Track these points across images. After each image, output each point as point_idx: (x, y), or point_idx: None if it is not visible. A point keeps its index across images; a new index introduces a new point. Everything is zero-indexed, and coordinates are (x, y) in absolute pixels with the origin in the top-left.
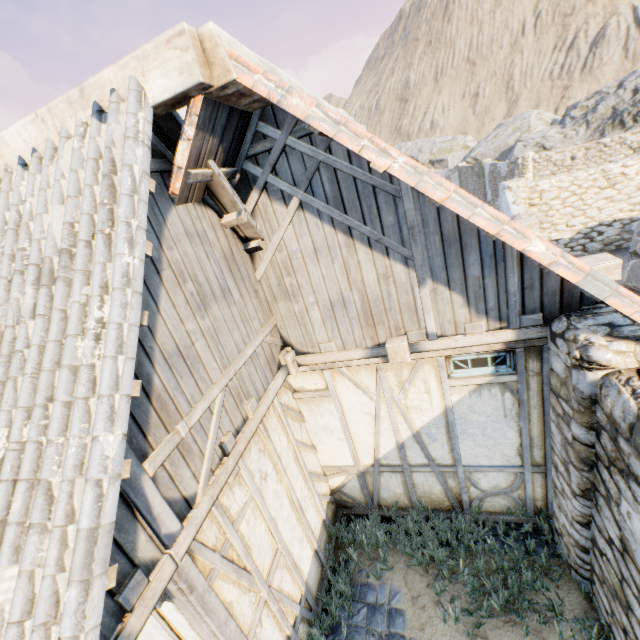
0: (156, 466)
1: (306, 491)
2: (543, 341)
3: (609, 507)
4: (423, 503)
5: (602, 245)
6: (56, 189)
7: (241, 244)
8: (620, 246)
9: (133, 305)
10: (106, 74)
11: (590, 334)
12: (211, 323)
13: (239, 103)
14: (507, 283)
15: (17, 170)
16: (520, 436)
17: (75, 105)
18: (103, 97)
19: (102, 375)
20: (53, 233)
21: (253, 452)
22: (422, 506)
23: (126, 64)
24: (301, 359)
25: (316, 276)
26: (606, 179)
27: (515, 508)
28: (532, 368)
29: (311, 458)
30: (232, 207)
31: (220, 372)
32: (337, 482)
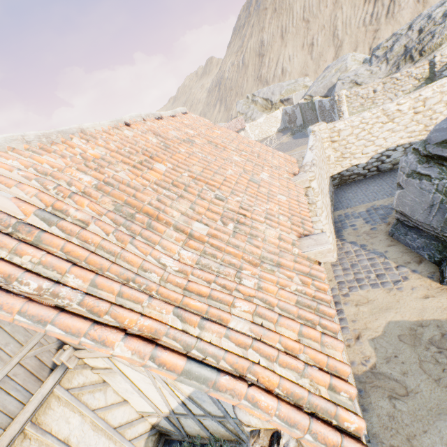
0: None
1: (112, 446)
2: None
3: None
4: (217, 436)
5: (391, 165)
6: None
7: None
8: None
9: None
10: None
11: None
12: None
13: None
14: None
15: None
16: None
17: None
18: None
19: None
20: None
21: None
22: (217, 438)
23: None
24: (78, 354)
25: None
26: (386, 116)
27: None
28: None
29: (121, 412)
30: None
31: None
32: (153, 420)
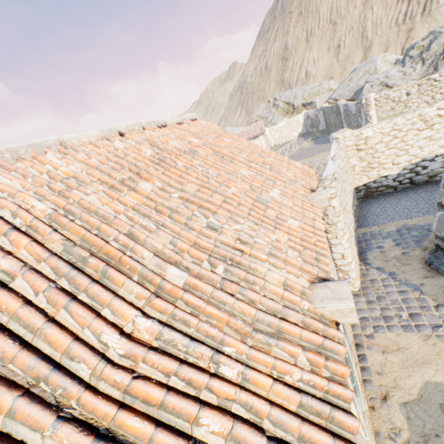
0: None
1: None
2: None
3: None
4: None
5: (427, 177)
6: None
7: None
8: None
9: None
10: None
11: None
12: None
13: None
14: None
15: None
16: None
17: None
18: None
19: None
20: None
21: None
22: None
23: None
24: None
25: None
26: (424, 121)
27: None
28: None
29: None
30: None
31: None
32: None
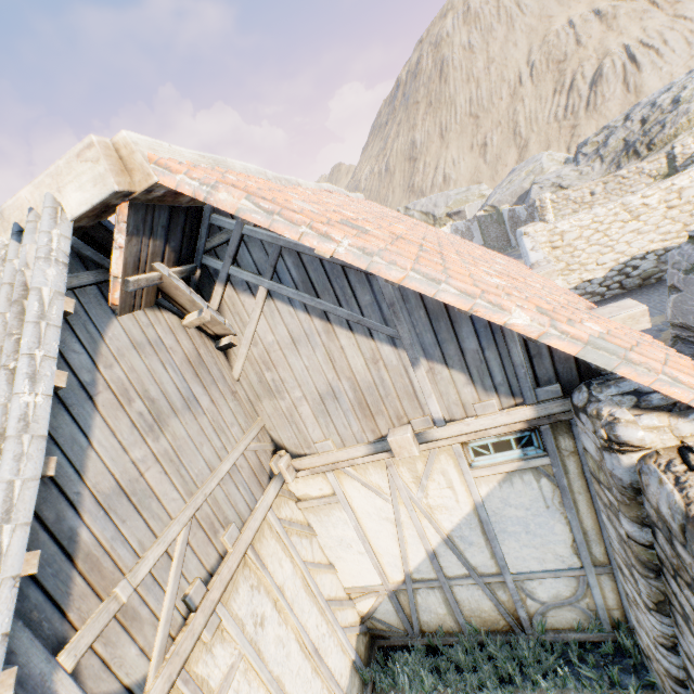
0: (79, 654)
1: (324, 627)
2: (569, 414)
3: (690, 630)
4: (473, 624)
5: (640, 280)
6: None
7: (211, 342)
8: (660, 278)
9: (31, 454)
10: (23, 194)
11: (614, 407)
12: (169, 443)
13: (179, 201)
14: (510, 354)
15: None
16: (571, 530)
17: None
18: (23, 217)
19: None
20: None
21: (242, 592)
22: (473, 628)
23: (41, 182)
24: (297, 463)
25: (299, 368)
26: (628, 212)
27: (587, 622)
28: (565, 446)
29: (329, 580)
30: (192, 306)
31: (183, 502)
32: (366, 606)
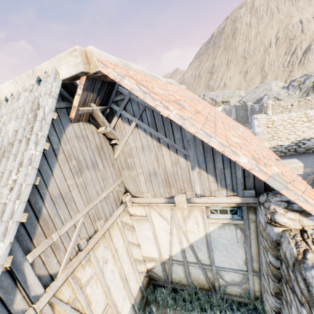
0: (34, 257)
1: (131, 270)
2: (256, 204)
3: (287, 307)
4: (194, 284)
5: (305, 150)
6: (15, 113)
7: (108, 141)
8: None
9: (31, 174)
10: (44, 65)
11: (276, 206)
12: (83, 180)
13: (106, 79)
14: (236, 173)
15: (3, 102)
16: (246, 254)
17: (30, 77)
18: (42, 74)
19: (6, 210)
20: (9, 134)
21: (101, 247)
22: (194, 285)
23: (52, 61)
24: (134, 199)
25: (142, 159)
26: (306, 117)
27: (244, 294)
28: (251, 218)
29: (137, 251)
30: (103, 124)
31: (84, 206)
32: (150, 265)
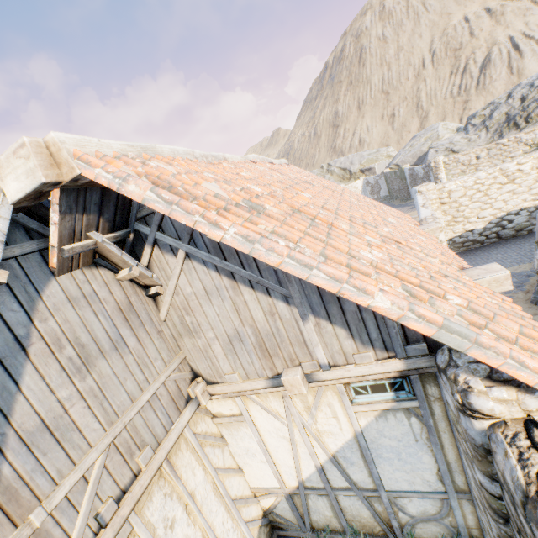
0: None
1: (230, 523)
2: (435, 368)
3: None
4: (354, 527)
5: (514, 231)
6: None
7: (142, 291)
8: (531, 230)
9: None
10: None
11: (469, 375)
12: (95, 381)
13: None
14: (384, 316)
15: None
16: (436, 461)
17: None
18: None
19: None
20: None
21: (156, 500)
22: (354, 530)
23: None
24: (211, 389)
25: (211, 314)
26: (505, 176)
27: (450, 536)
28: (432, 393)
29: (237, 482)
30: (124, 264)
31: (103, 431)
32: (268, 503)
